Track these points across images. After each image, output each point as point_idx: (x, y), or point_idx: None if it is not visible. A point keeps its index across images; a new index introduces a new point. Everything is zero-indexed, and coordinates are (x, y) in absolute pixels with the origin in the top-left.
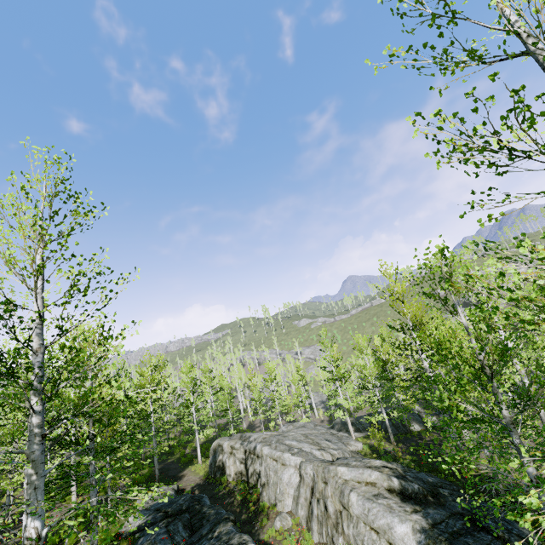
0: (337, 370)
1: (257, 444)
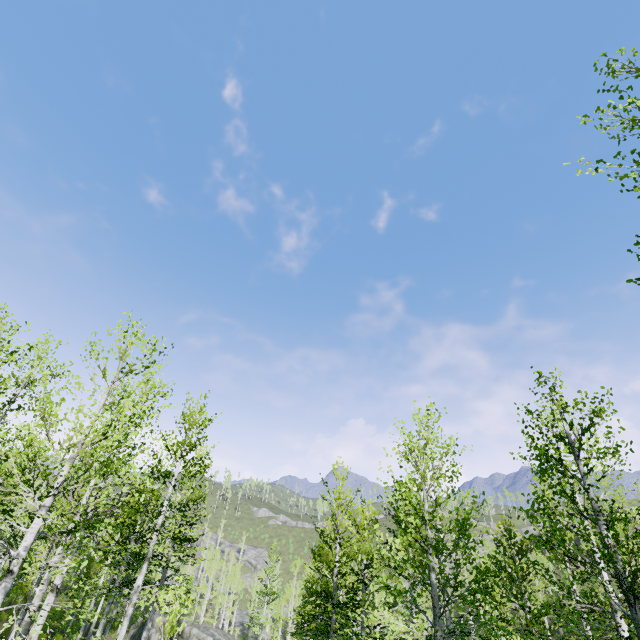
0: (272, 587)
1: (187, 626)
